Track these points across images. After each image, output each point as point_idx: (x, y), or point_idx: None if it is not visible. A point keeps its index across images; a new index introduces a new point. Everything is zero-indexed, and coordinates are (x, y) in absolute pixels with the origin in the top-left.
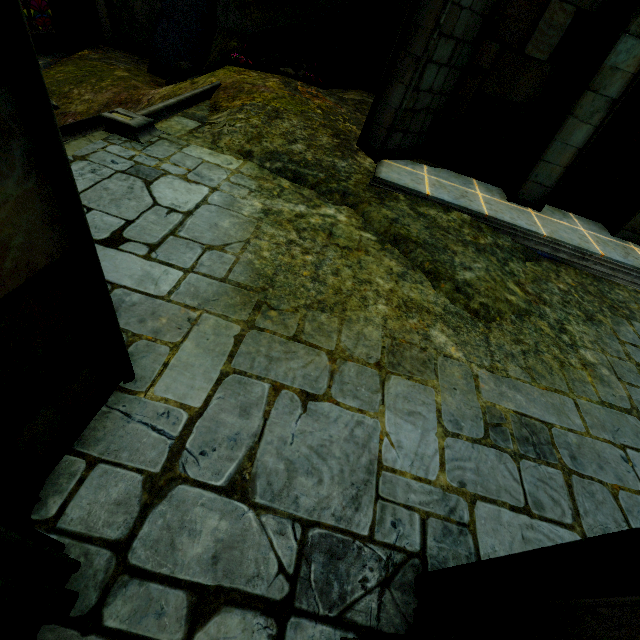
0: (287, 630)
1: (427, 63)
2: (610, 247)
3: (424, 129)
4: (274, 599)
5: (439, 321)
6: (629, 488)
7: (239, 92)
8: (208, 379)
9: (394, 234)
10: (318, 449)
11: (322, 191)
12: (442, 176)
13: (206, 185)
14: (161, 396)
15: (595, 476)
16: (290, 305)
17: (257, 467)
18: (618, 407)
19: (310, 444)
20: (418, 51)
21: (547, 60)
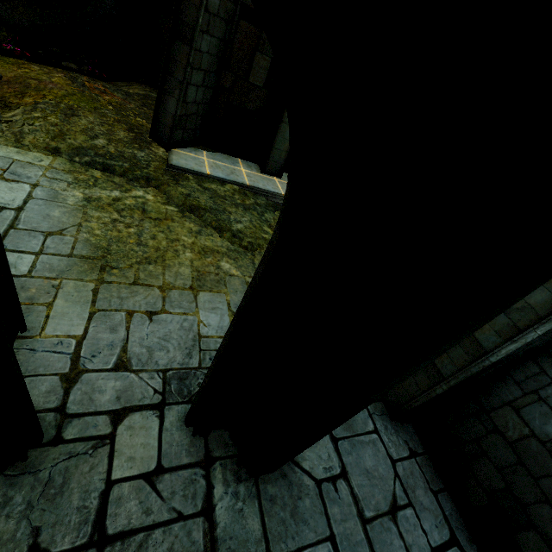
0: (165, 412)
1: (188, 85)
2: None
3: (197, 126)
4: (155, 403)
5: (225, 256)
6: None
7: (26, 87)
8: (82, 318)
9: (189, 205)
10: (164, 337)
11: (130, 178)
12: (217, 158)
13: (26, 182)
14: (52, 334)
15: None
16: (126, 264)
17: (130, 354)
18: None
19: (159, 336)
20: (180, 77)
21: (263, 86)
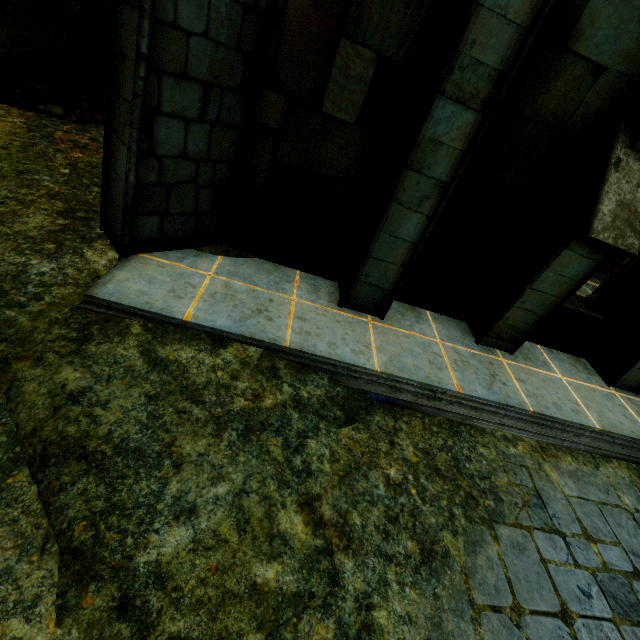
0: None
1: (153, 115)
2: (471, 369)
3: (204, 207)
4: None
5: None
6: None
7: None
8: None
9: (46, 441)
10: None
11: None
12: (242, 273)
13: None
14: None
15: None
16: None
17: None
18: None
19: None
20: (130, 95)
21: (356, 123)
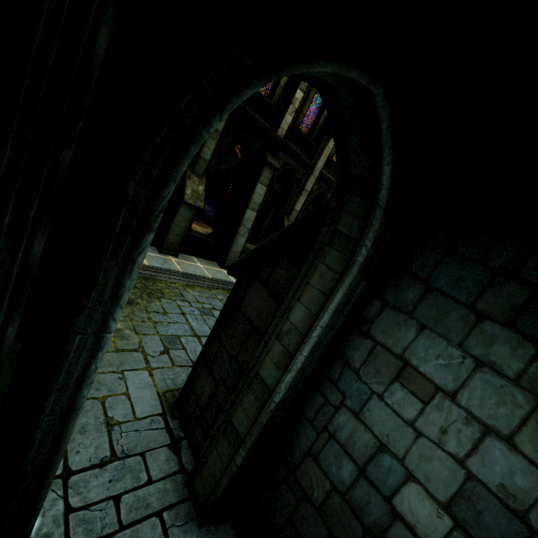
0: None
1: None
2: (155, 259)
3: None
4: None
5: None
6: (116, 394)
7: None
8: None
9: None
10: None
11: None
12: None
13: None
14: None
15: (91, 396)
16: None
17: None
18: (129, 349)
19: None
20: None
21: None
